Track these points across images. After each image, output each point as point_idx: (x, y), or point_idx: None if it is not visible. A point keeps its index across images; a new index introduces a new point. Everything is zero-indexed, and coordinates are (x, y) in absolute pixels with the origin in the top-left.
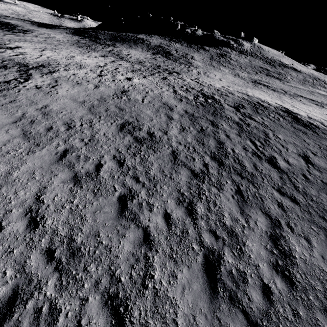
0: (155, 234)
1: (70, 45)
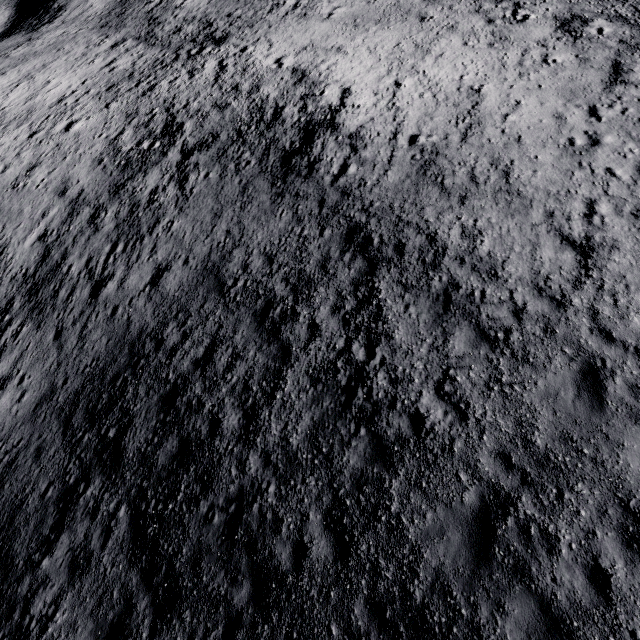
0: None
1: (91, 30)
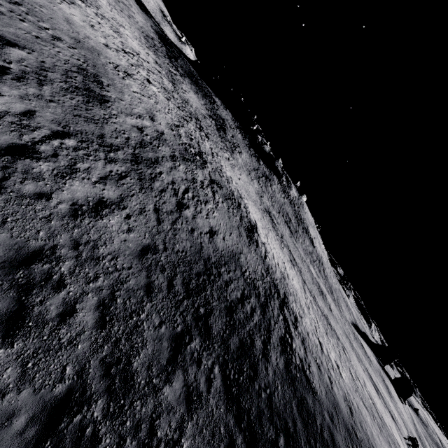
0: (1, 101)
1: (138, 29)
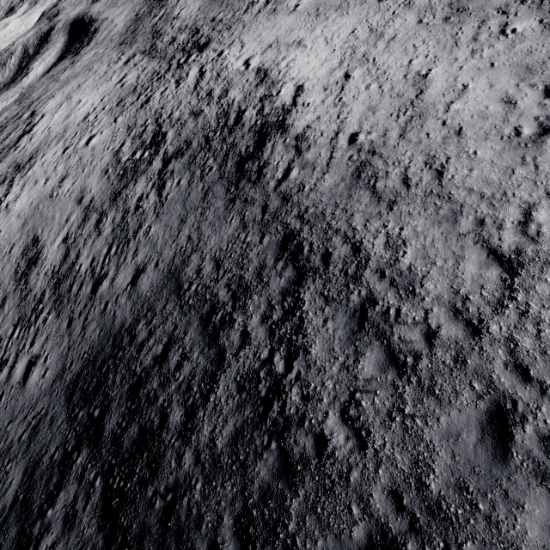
0: None
1: (113, 48)
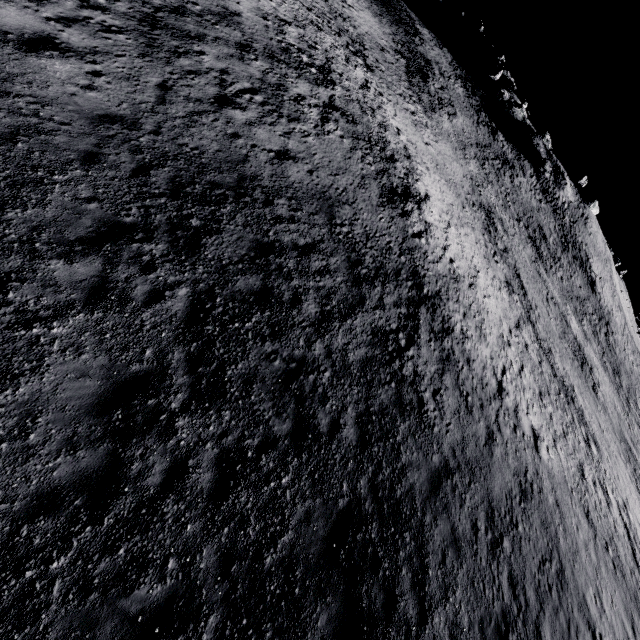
0: None
1: None
